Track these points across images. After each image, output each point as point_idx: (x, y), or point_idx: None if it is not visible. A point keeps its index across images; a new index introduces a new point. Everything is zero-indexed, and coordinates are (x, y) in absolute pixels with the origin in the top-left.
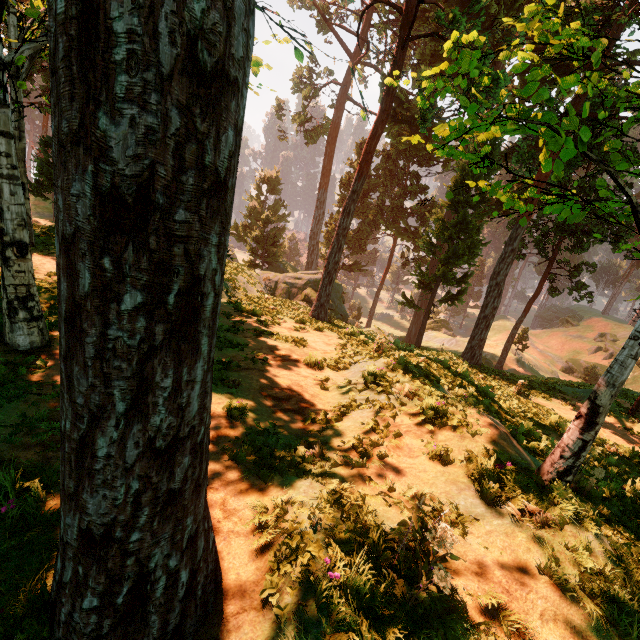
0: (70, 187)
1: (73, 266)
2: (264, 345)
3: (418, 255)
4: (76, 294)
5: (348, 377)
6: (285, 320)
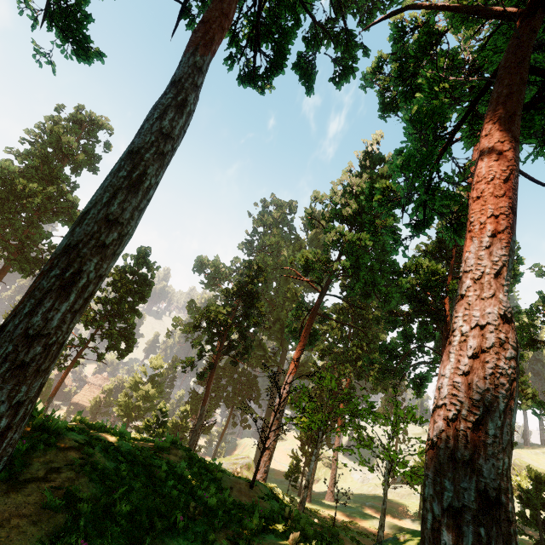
0: None
1: None
2: (360, 528)
3: (264, 426)
4: None
5: (388, 531)
6: (324, 511)
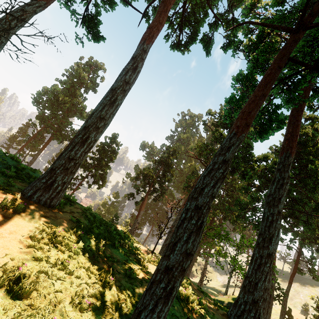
0: (271, 309)
1: (271, 312)
2: None
3: None
4: (270, 313)
5: None
6: None
